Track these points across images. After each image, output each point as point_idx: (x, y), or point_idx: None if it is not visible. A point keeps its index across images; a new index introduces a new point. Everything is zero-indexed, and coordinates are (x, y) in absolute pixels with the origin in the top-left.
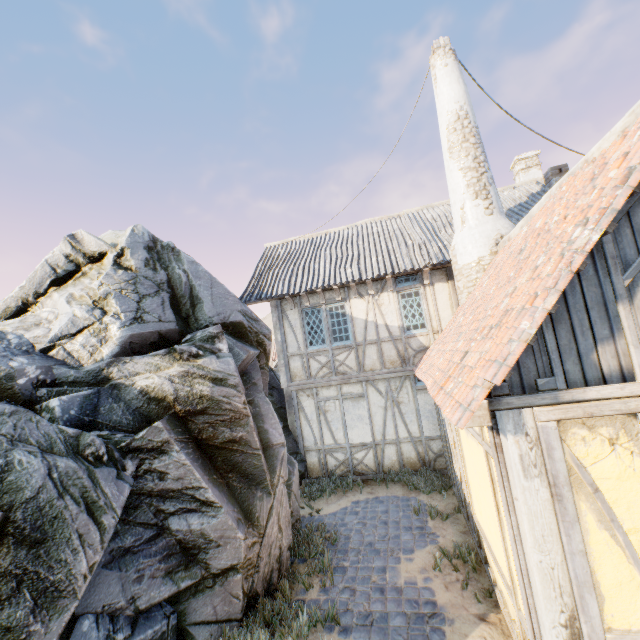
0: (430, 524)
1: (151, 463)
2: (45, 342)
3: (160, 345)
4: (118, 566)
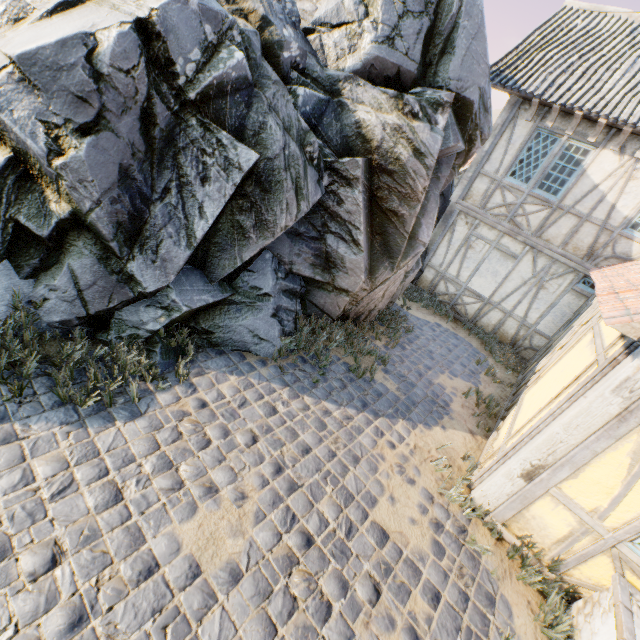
0: (481, 376)
1: (338, 188)
2: (309, 22)
3: (391, 84)
4: (291, 239)
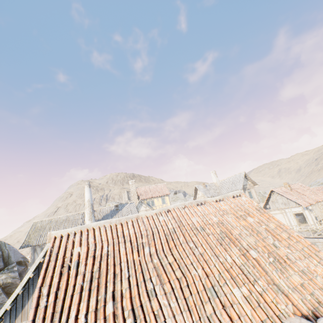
0: None
1: None
2: None
3: None
4: None
